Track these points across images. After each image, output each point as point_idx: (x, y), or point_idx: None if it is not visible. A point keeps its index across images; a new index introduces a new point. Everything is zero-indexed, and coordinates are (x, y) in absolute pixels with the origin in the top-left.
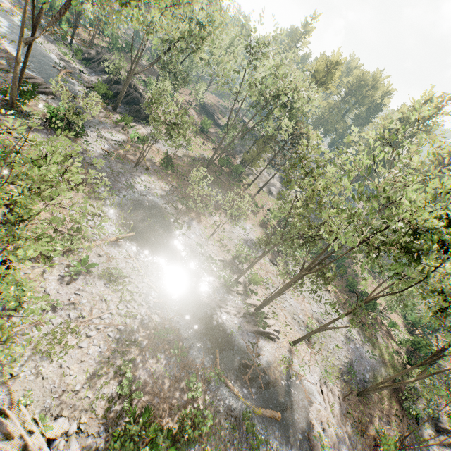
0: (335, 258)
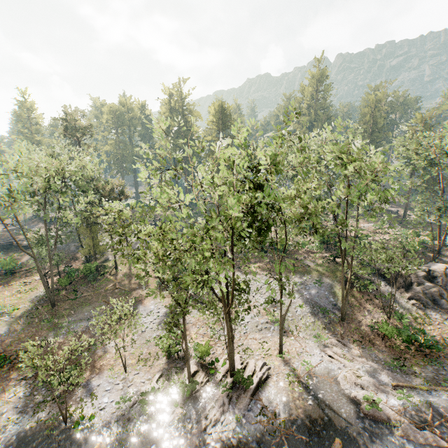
0: None
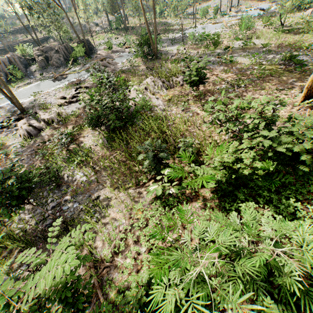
0: None
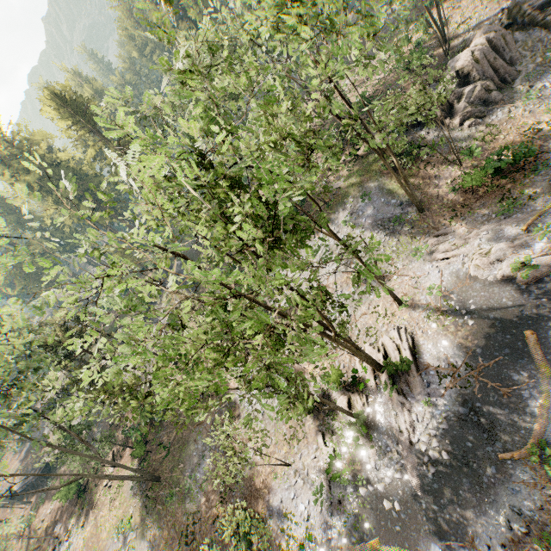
0: None
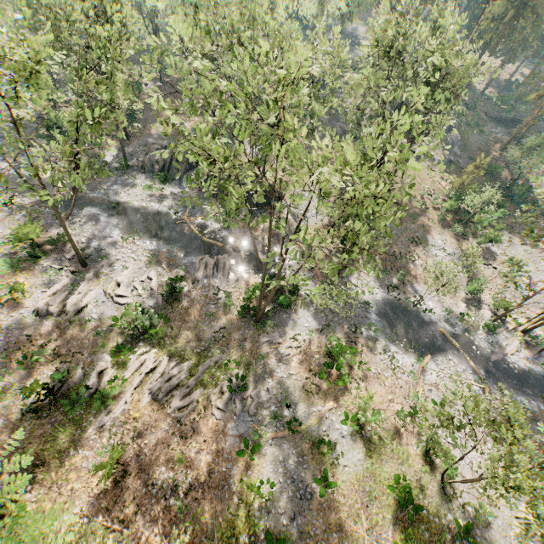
0: (514, 193)
